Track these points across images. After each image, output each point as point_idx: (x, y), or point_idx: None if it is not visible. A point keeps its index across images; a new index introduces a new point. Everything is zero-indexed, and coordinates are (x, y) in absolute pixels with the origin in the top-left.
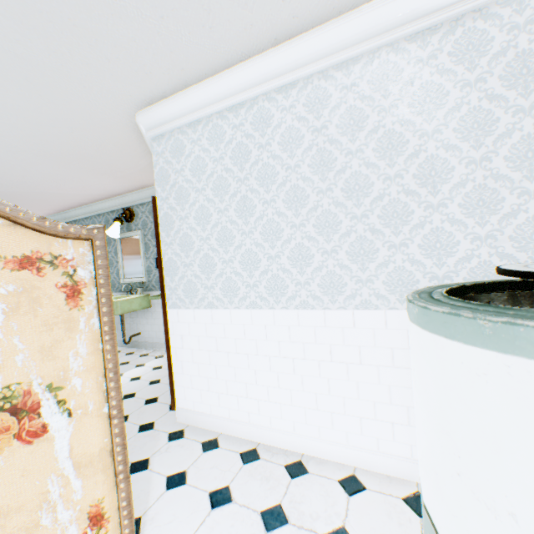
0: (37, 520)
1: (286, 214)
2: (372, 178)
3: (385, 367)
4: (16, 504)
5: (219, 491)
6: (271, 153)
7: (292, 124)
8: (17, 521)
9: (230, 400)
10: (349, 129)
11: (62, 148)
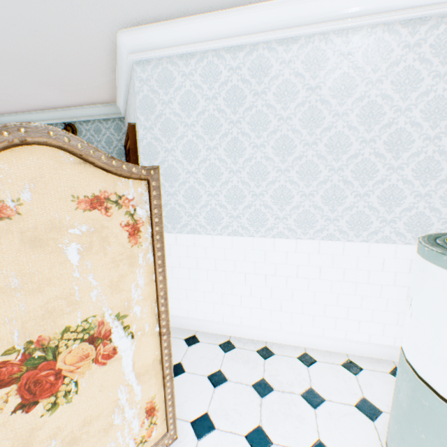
0: (111, 421)
1: (274, 159)
2: (352, 139)
3: (337, 281)
4: (96, 413)
5: (215, 374)
6: (266, 102)
7: (289, 78)
8: (97, 425)
9: (207, 306)
10: (339, 94)
11: (12, 51)
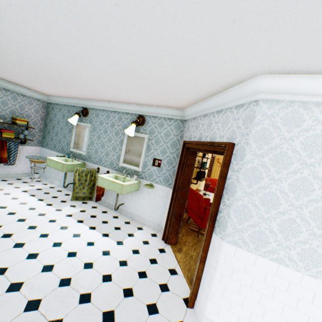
0: None
1: None
2: None
3: None
4: None
5: None
6: None
7: None
8: None
9: None
10: None
11: (154, 73)
